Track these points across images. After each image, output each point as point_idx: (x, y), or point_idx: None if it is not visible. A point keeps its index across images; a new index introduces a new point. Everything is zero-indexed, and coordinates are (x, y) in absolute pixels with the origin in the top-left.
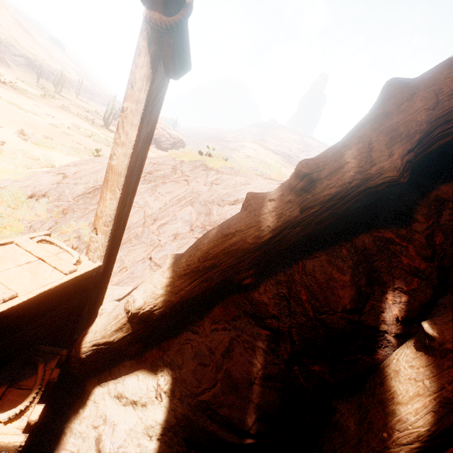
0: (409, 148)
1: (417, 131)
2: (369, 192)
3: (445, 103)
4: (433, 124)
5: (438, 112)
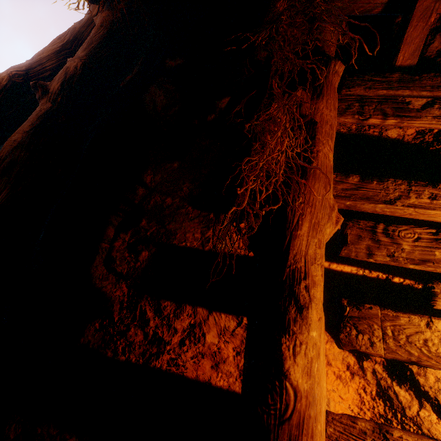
0: (18, 70)
1: (25, 66)
2: (8, 93)
3: (37, 58)
4: (33, 64)
5: (34, 61)
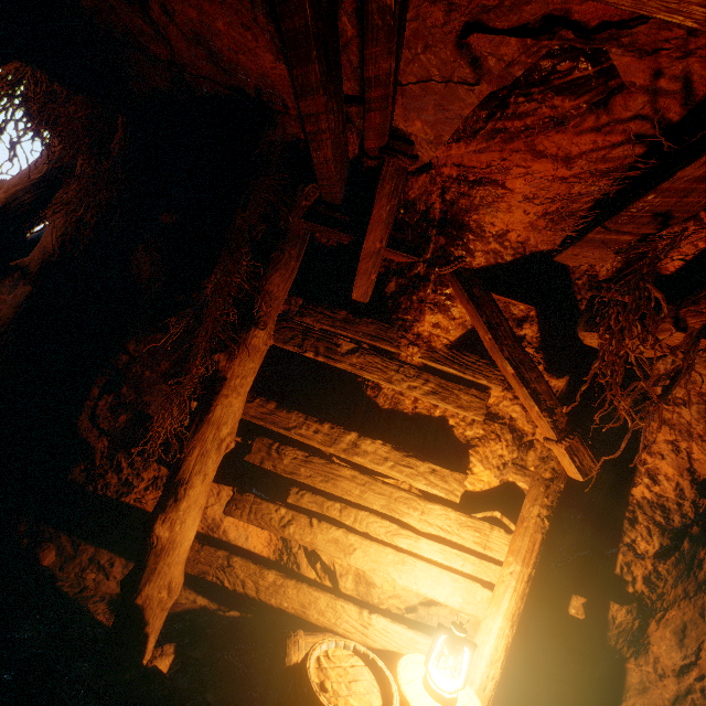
0: None
1: (0, 202)
2: None
3: (13, 190)
4: (9, 199)
5: (10, 194)
